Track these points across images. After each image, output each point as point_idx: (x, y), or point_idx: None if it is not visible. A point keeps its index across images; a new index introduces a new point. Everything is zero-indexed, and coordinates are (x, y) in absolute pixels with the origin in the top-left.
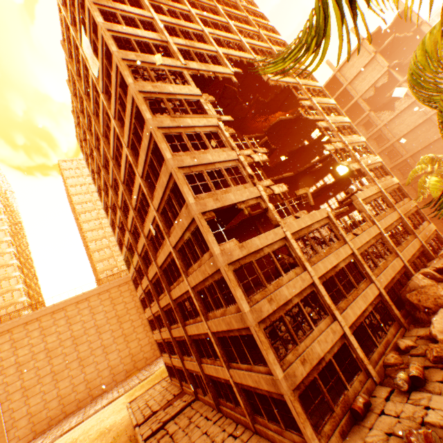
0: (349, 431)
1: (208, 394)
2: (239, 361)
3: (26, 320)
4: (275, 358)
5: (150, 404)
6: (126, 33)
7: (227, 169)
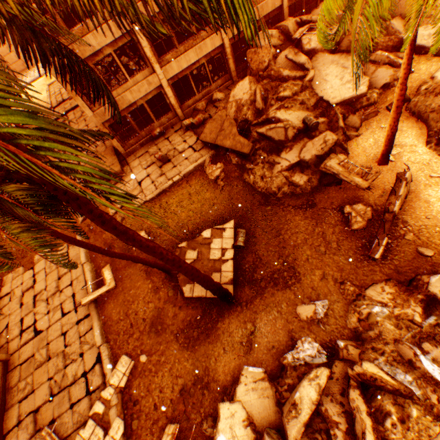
0: (147, 144)
1: None
2: None
3: None
4: (86, 103)
5: (62, 93)
6: None
7: None
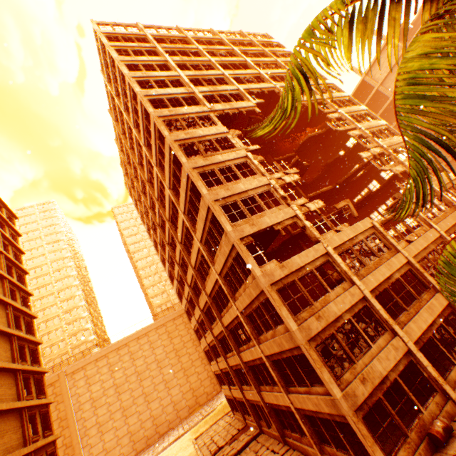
0: None
1: (272, 425)
2: (296, 384)
3: (96, 357)
4: (331, 376)
5: (215, 439)
6: (159, 94)
7: (260, 194)
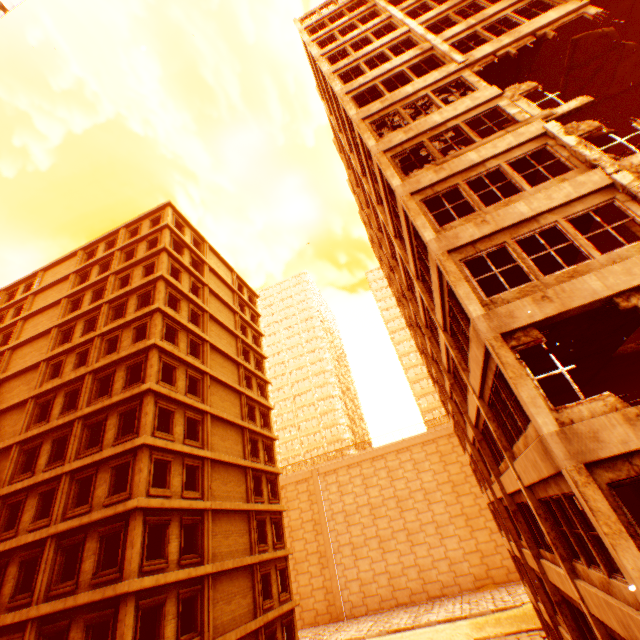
0: None
1: None
2: None
3: (348, 463)
4: None
5: None
6: (368, 81)
7: (587, 216)
